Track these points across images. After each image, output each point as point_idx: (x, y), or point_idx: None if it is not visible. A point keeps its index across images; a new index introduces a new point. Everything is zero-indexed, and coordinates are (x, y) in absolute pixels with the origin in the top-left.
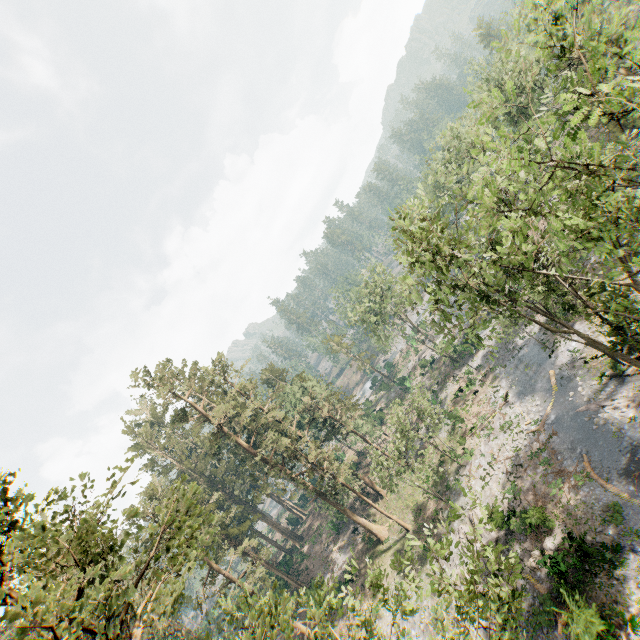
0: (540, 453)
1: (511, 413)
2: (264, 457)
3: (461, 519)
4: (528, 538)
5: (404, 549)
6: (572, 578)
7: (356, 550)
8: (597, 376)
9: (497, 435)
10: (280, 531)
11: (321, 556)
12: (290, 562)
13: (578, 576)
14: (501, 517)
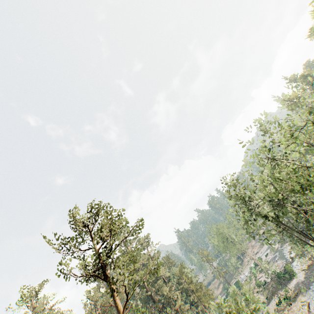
0: None
1: None
2: (153, 297)
3: None
4: None
5: None
6: None
7: None
8: None
9: None
10: None
11: None
12: None
13: None
14: None
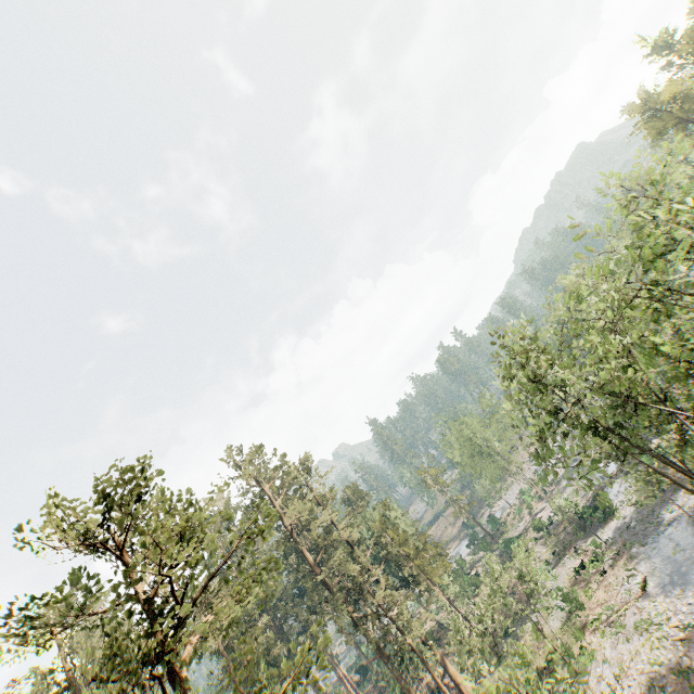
0: (690, 673)
1: (650, 609)
2: (327, 582)
3: None
4: None
5: None
6: None
7: None
8: None
9: (629, 636)
10: None
11: None
12: None
13: None
14: None
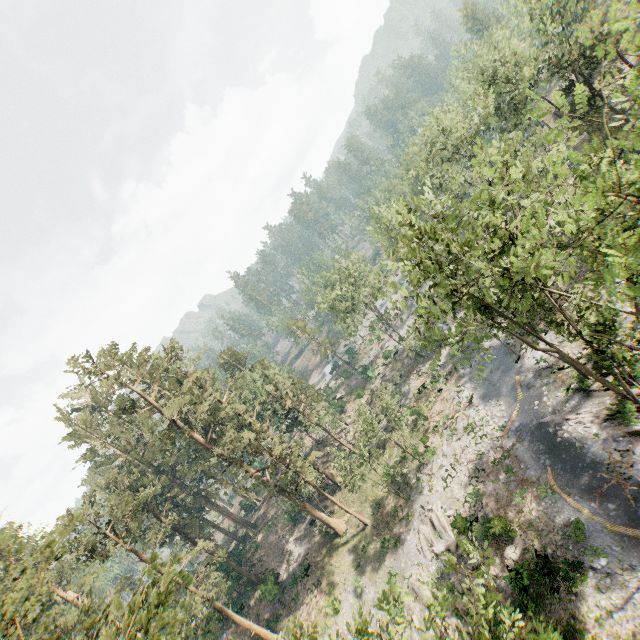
0: (503, 460)
1: (475, 415)
2: (221, 453)
3: (421, 518)
4: (489, 545)
5: (362, 544)
6: (533, 591)
7: (313, 542)
8: (563, 388)
9: (460, 436)
10: (233, 520)
11: (276, 547)
12: (243, 552)
13: (539, 589)
14: (464, 523)
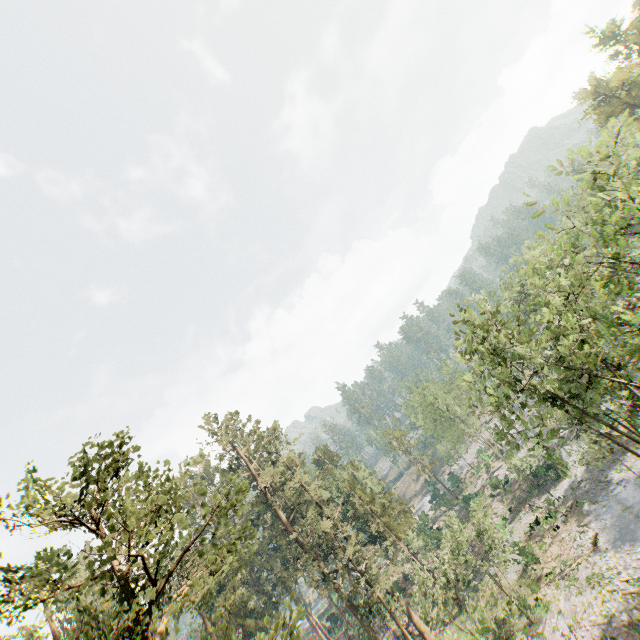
0: None
1: (602, 563)
2: (299, 539)
3: None
4: None
5: None
6: None
7: None
8: None
9: (582, 589)
10: None
11: None
12: None
13: None
14: None
